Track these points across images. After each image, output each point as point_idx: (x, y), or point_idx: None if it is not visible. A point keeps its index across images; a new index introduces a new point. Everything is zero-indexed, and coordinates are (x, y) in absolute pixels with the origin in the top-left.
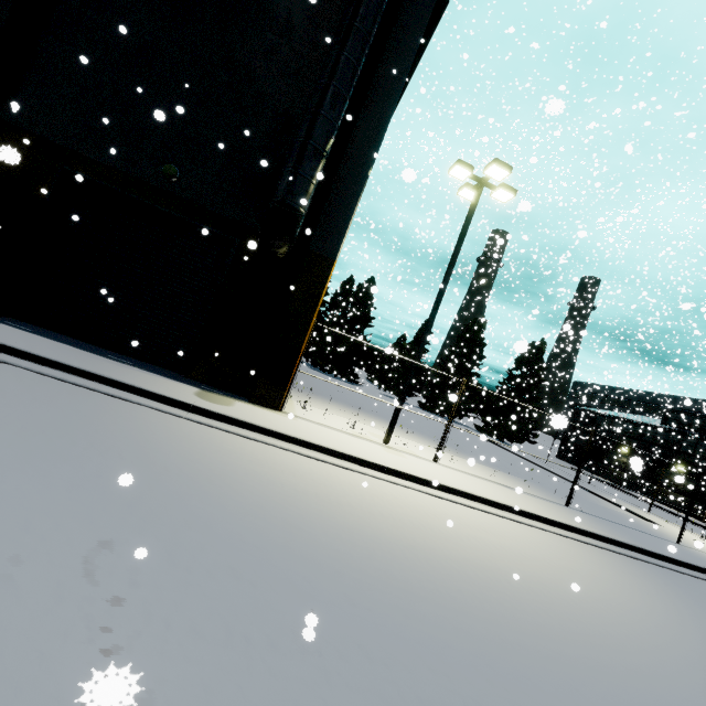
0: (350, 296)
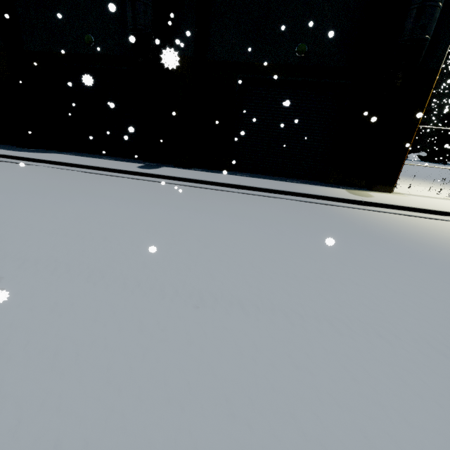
0: None
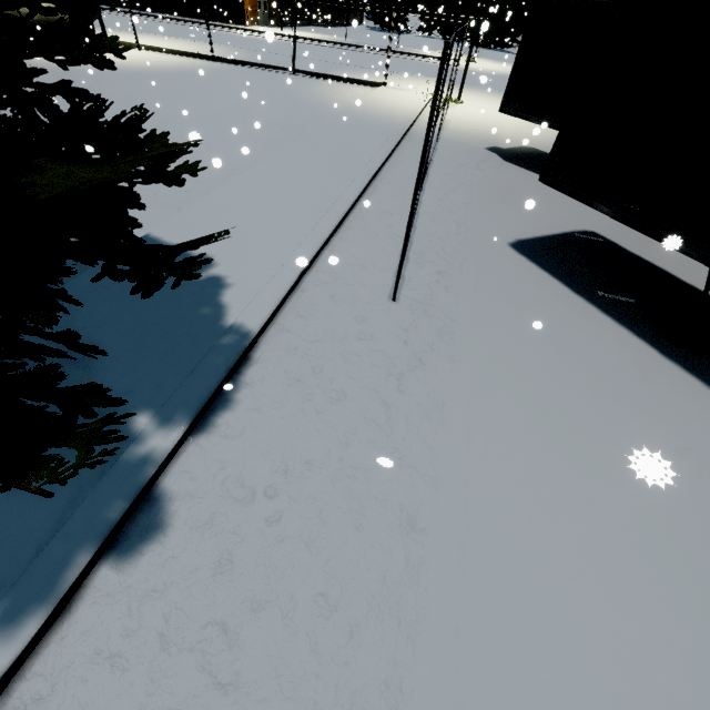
0: None
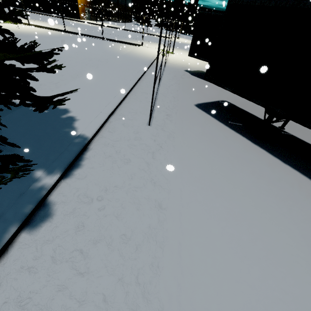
0: None
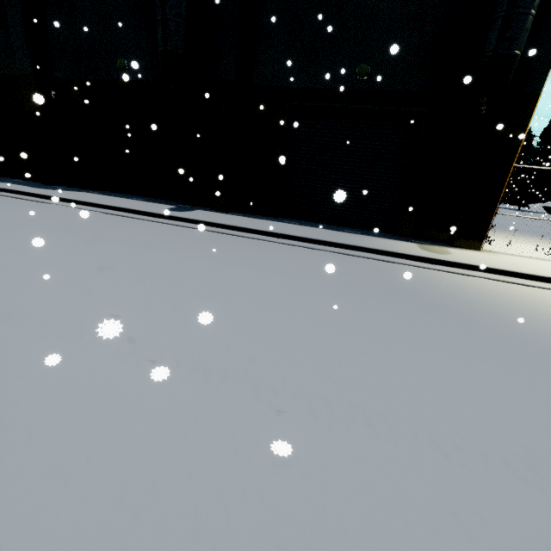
0: None
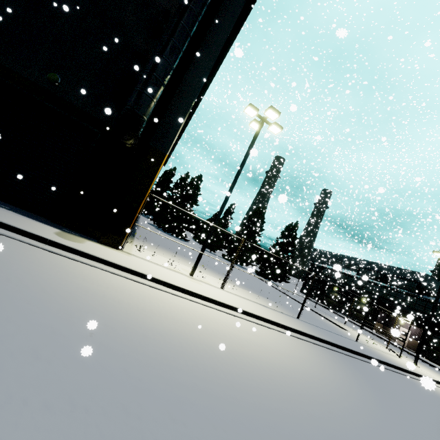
0: (185, 184)
